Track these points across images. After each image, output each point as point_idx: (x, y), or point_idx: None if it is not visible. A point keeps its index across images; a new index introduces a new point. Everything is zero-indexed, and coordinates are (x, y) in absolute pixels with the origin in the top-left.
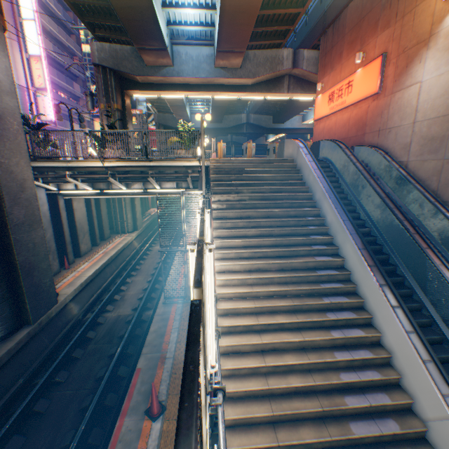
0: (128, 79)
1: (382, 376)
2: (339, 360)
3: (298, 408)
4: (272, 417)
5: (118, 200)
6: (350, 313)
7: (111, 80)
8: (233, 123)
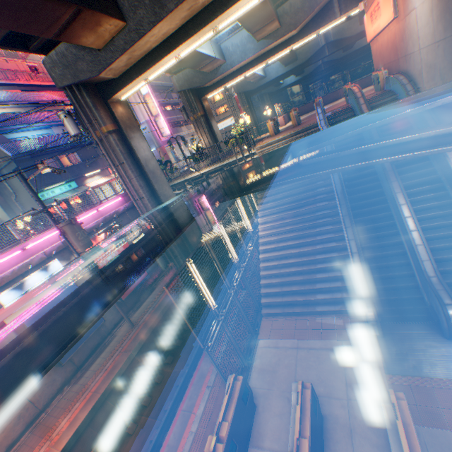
0: (200, 89)
1: (339, 264)
2: (317, 258)
3: (292, 279)
4: (281, 282)
5: None
6: (331, 234)
7: (190, 97)
8: (309, 54)
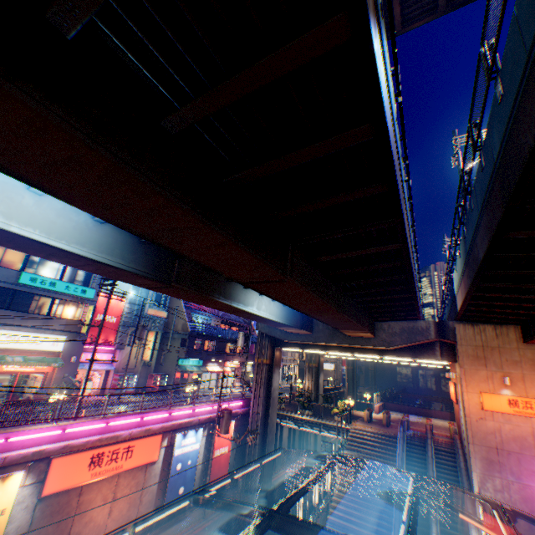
0: None
1: None
2: None
3: None
4: None
5: None
6: (384, 528)
7: None
8: None
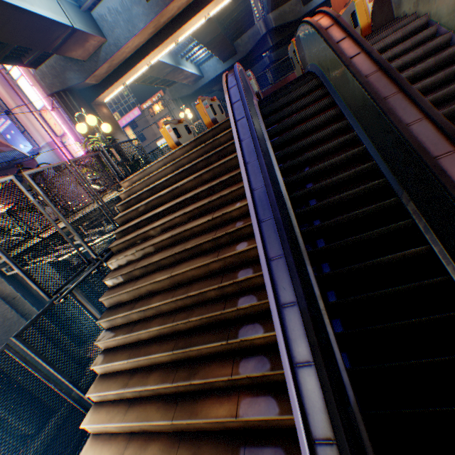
0: (86, 89)
1: None
2: None
3: None
4: None
5: None
6: None
7: (71, 102)
8: (250, 45)
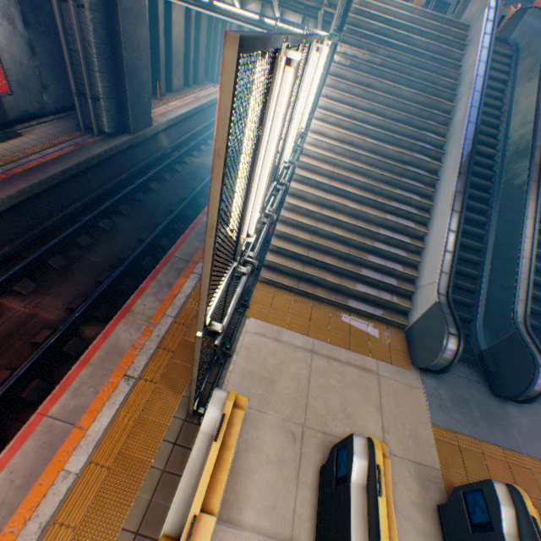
0: None
1: (407, 256)
2: (380, 233)
3: (331, 246)
4: (310, 243)
5: (222, 32)
6: (413, 210)
7: None
8: None
